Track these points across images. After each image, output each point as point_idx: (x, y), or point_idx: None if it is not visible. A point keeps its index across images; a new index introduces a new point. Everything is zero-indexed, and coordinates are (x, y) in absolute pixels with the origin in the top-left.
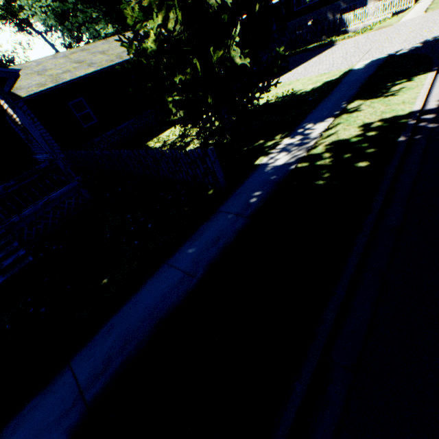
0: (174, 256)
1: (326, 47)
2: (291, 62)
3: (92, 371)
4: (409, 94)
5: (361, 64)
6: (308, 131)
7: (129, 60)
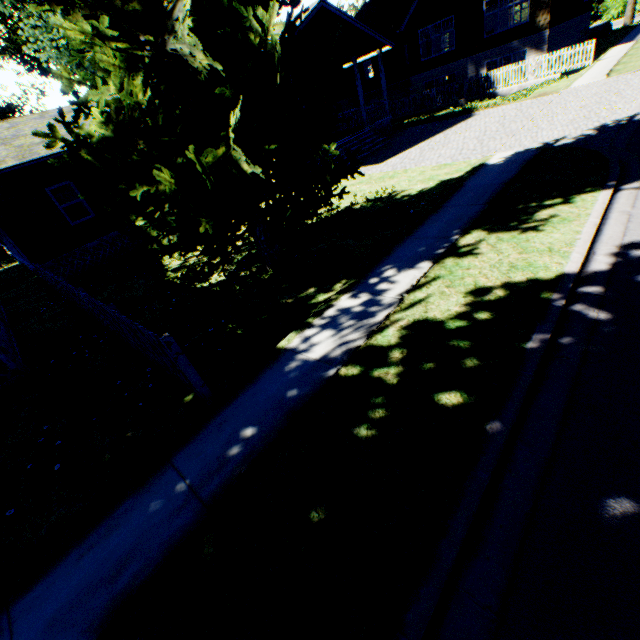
0: (31, 593)
1: (460, 118)
2: (408, 136)
3: None
4: (562, 231)
5: (501, 155)
6: (385, 284)
7: None
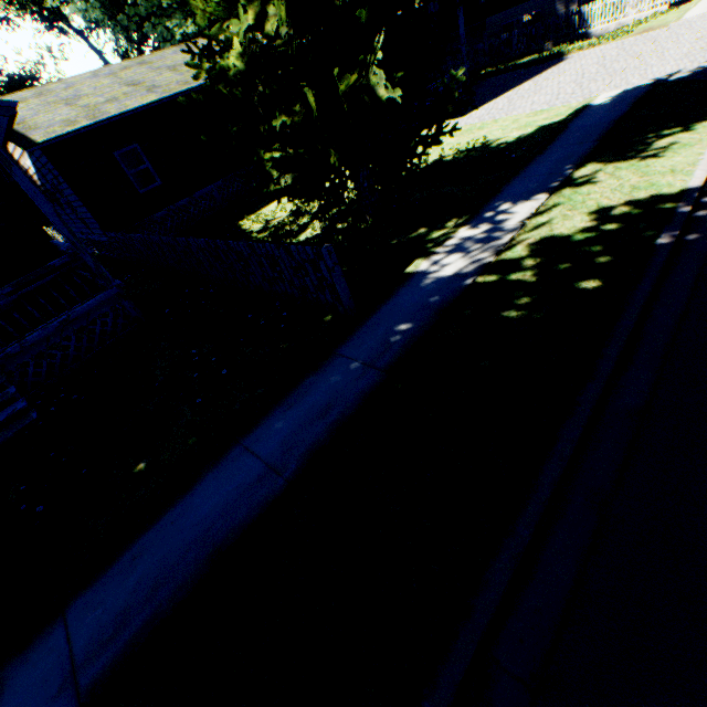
0: (254, 433)
1: (549, 63)
2: (489, 87)
3: (97, 633)
4: (684, 155)
5: (606, 95)
6: (502, 216)
7: (204, 86)
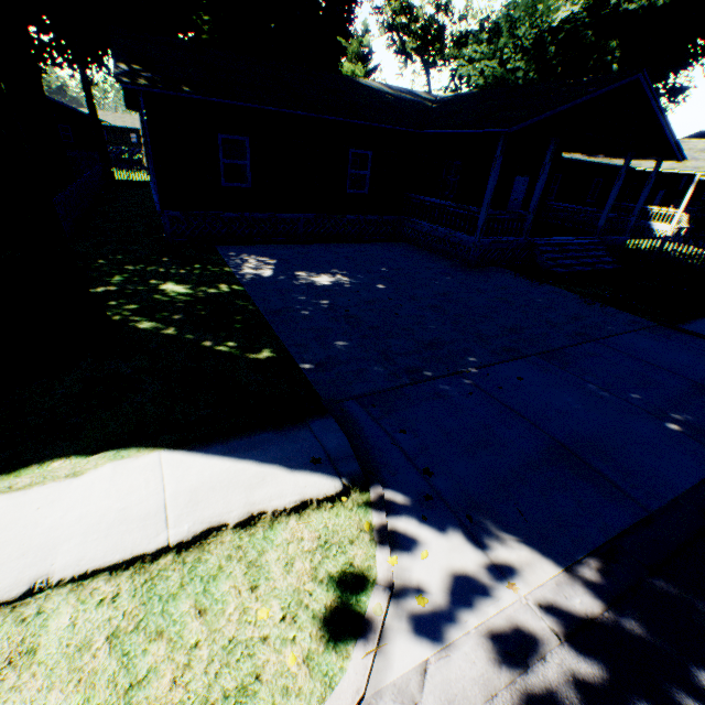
0: None
1: None
2: None
3: None
4: None
5: None
6: None
7: None
